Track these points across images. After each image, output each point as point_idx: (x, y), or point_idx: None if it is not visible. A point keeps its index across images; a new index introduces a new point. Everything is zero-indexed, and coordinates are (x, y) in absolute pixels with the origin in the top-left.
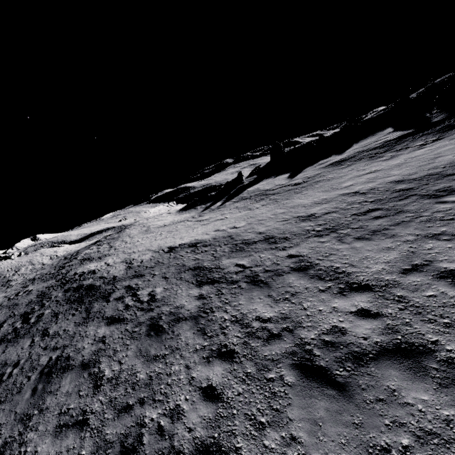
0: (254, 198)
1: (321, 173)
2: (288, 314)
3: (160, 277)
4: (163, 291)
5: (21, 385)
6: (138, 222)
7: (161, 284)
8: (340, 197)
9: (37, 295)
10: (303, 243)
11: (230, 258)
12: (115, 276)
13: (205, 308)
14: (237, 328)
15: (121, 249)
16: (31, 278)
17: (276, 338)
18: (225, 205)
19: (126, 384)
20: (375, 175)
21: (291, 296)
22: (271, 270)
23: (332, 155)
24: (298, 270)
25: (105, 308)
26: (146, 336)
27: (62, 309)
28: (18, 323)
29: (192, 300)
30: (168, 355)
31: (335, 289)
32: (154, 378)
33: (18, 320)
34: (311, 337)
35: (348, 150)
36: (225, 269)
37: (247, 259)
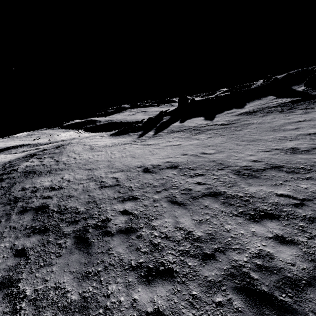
0: (188, 131)
1: (241, 118)
2: None
3: (168, 203)
4: (197, 224)
5: None
6: (75, 141)
7: (181, 212)
8: (305, 136)
9: None
10: None
11: (253, 185)
12: (92, 197)
13: None
14: None
15: (73, 165)
16: None
17: None
18: (160, 134)
19: None
20: (314, 123)
21: None
22: None
23: (232, 108)
24: None
25: (113, 246)
26: None
27: (29, 243)
28: None
29: (273, 244)
30: None
31: None
32: None
33: None
34: None
35: (246, 106)
36: (266, 198)
37: (284, 189)
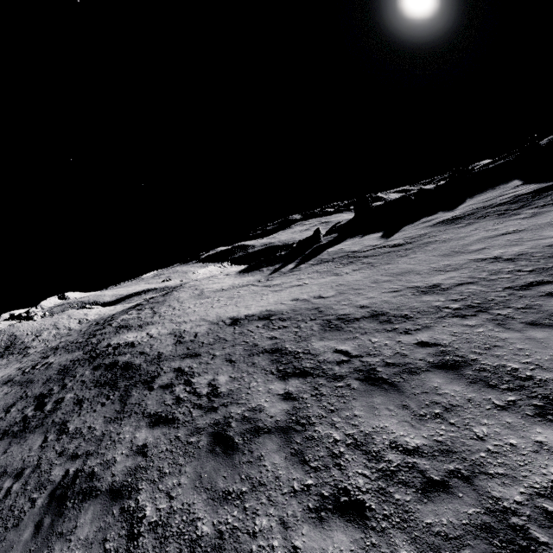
0: (338, 261)
1: (429, 232)
2: (450, 445)
3: (223, 360)
4: (230, 381)
5: (21, 514)
6: (189, 284)
7: (226, 369)
8: (474, 264)
9: (58, 370)
10: (436, 325)
11: (324, 340)
12: (160, 353)
13: (297, 415)
14: (359, 459)
15: (167, 317)
16: (54, 346)
17: (441, 489)
18: (300, 267)
19: (179, 540)
20: (518, 236)
21: (444, 412)
22: (395, 363)
23: (438, 211)
24: (444, 367)
25: (147, 399)
26: (209, 453)
27: (88, 394)
28: (30, 409)
29: (275, 400)
30: (247, 493)
31: (528, 408)
32: (227, 537)
33: (30, 404)
34: (514, 498)
35: (461, 206)
36: (319, 355)
37: (350, 344)
